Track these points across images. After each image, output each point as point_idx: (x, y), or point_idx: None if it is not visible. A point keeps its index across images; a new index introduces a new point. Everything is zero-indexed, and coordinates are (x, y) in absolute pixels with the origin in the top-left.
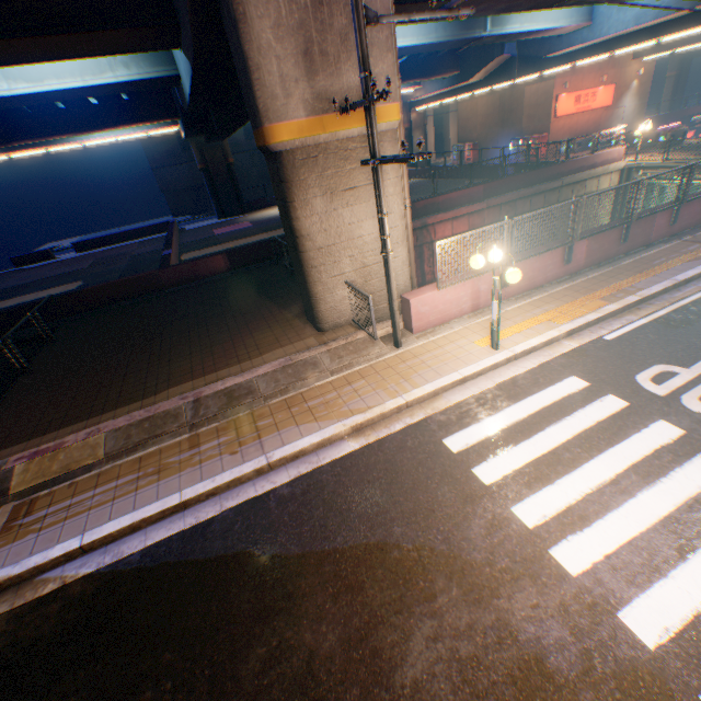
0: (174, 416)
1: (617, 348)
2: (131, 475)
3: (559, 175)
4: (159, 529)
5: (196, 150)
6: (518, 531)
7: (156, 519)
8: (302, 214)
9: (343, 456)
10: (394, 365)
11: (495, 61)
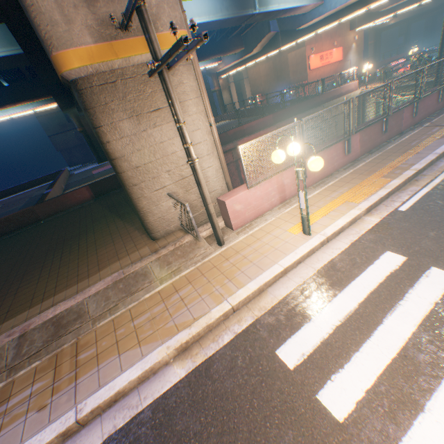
0: None
1: (415, 217)
2: None
3: (320, 103)
4: None
5: (74, 119)
6: None
7: None
8: (112, 137)
9: (167, 391)
10: (219, 264)
11: (266, 37)
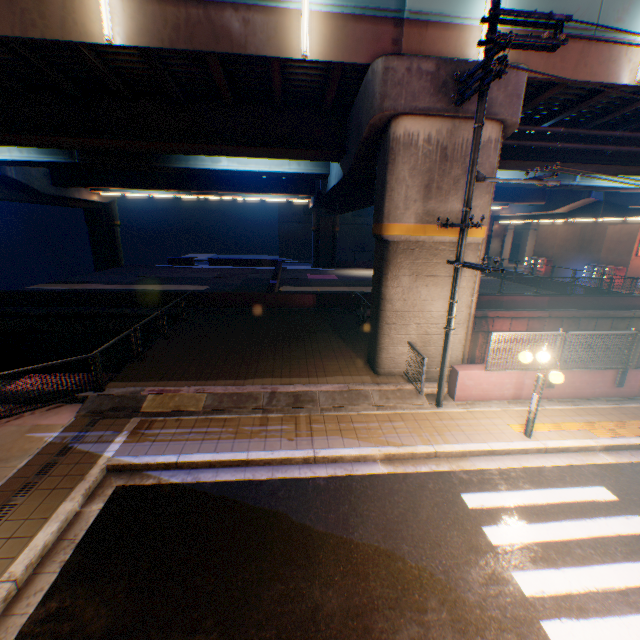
0: (254, 398)
1: None
2: (217, 428)
3: (630, 306)
4: (226, 472)
5: (315, 217)
6: (514, 593)
7: (226, 464)
8: (391, 284)
9: (372, 474)
10: (432, 419)
11: (581, 201)
